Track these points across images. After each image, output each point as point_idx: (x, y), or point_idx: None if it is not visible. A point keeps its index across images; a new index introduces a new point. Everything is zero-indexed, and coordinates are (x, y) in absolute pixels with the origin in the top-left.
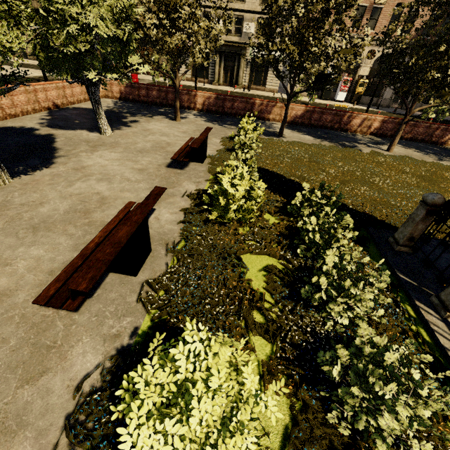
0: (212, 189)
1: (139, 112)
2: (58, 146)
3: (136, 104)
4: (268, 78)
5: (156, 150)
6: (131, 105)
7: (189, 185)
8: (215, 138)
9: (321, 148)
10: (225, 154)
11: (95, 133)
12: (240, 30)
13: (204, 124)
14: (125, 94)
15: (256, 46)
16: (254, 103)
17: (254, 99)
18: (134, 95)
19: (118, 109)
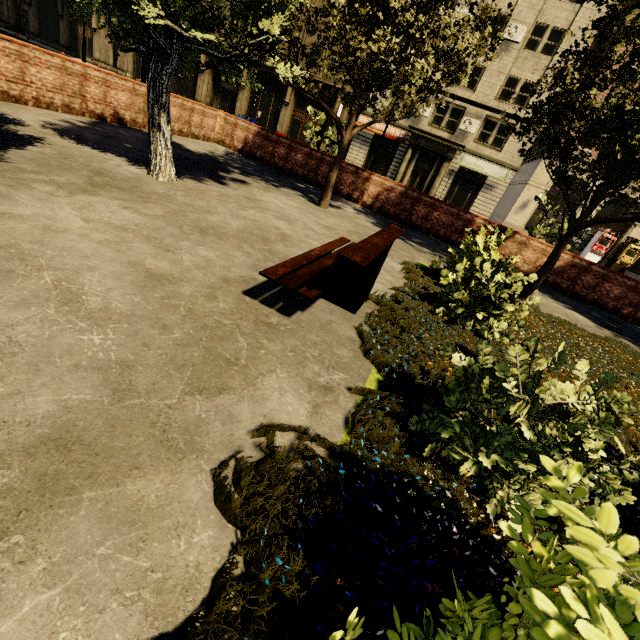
0: (378, 462)
1: (259, 175)
2: (8, 155)
3: (262, 165)
4: (477, 201)
5: (246, 239)
6: (253, 164)
7: (285, 398)
8: (391, 259)
9: (638, 357)
10: (416, 304)
11: (140, 168)
12: (455, 126)
13: (370, 228)
14: (251, 146)
15: (472, 153)
16: (472, 222)
17: (473, 214)
18: (265, 152)
19: (226, 159)
